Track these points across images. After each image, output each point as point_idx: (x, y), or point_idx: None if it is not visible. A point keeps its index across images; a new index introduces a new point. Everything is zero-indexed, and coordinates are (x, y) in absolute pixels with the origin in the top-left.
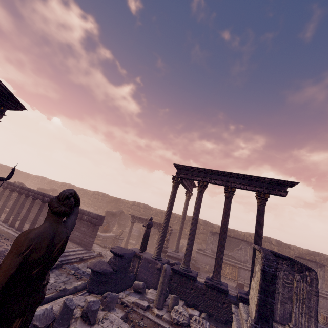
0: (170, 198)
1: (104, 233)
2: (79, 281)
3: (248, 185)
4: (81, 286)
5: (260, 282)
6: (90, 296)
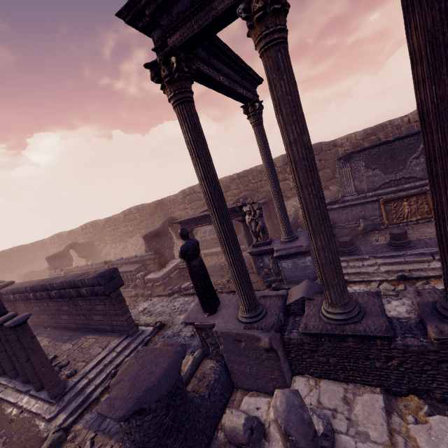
0: (187, 148)
1: (163, 269)
2: None
3: None
4: None
5: None
6: None
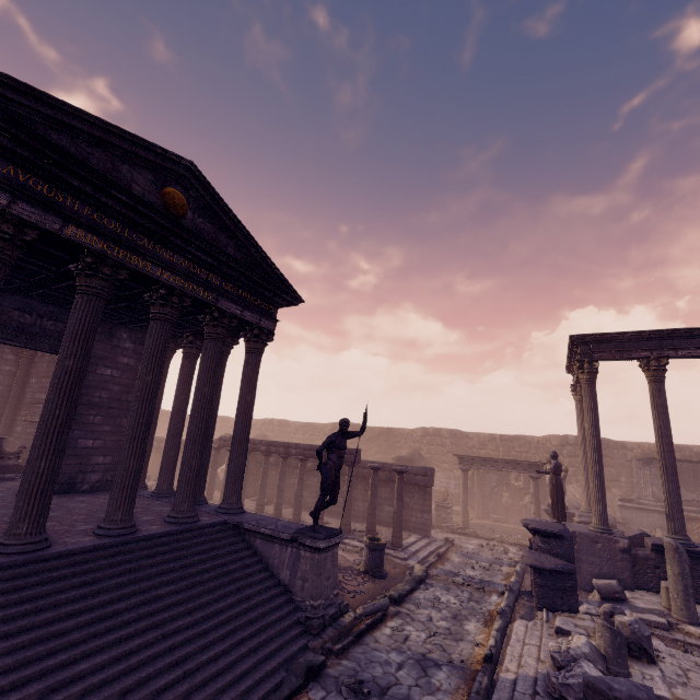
0: (587, 406)
1: None
2: (488, 594)
3: None
4: (510, 602)
5: None
6: (564, 617)
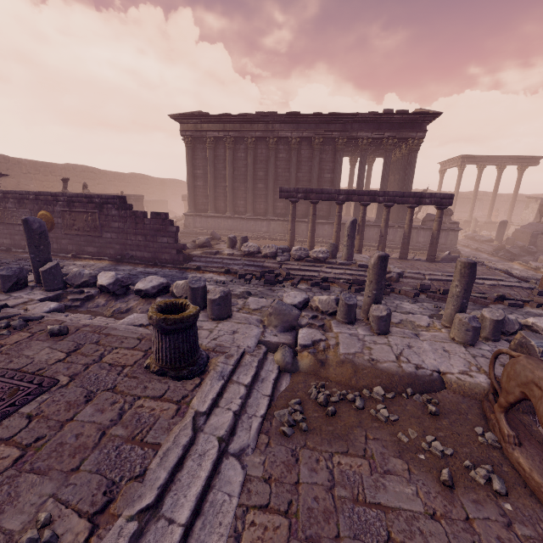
0: (458, 181)
1: None
2: None
3: (515, 163)
4: None
5: (538, 208)
6: None
